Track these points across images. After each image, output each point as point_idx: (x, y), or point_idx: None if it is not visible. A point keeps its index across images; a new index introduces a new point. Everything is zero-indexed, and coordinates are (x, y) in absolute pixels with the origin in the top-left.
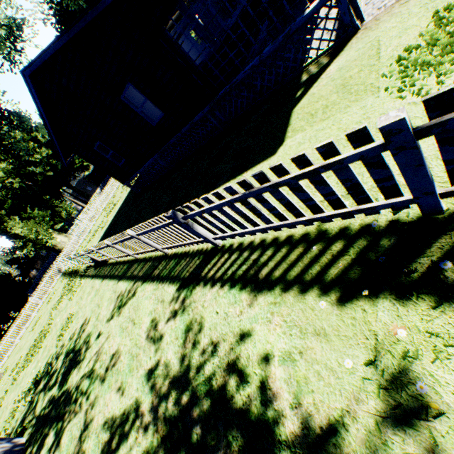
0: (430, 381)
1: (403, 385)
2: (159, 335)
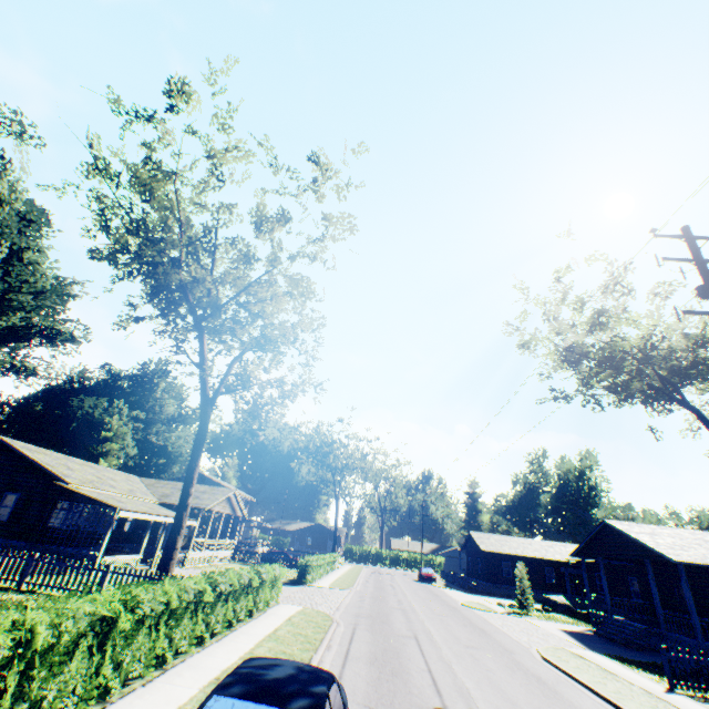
0: None
1: None
2: None
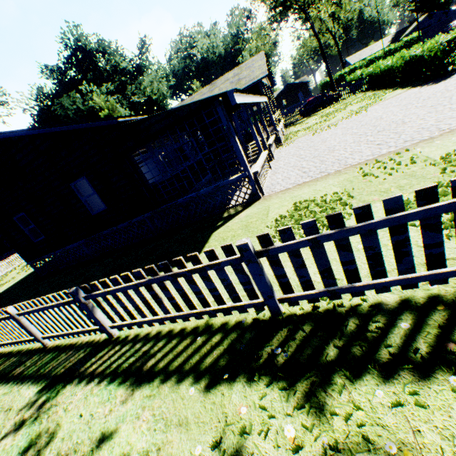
0: (255, 453)
1: None
2: None
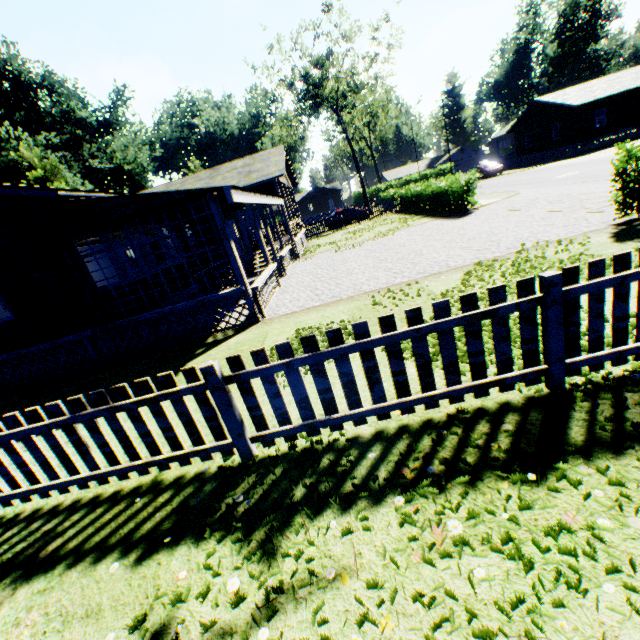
0: (188, 621)
1: (162, 639)
2: None
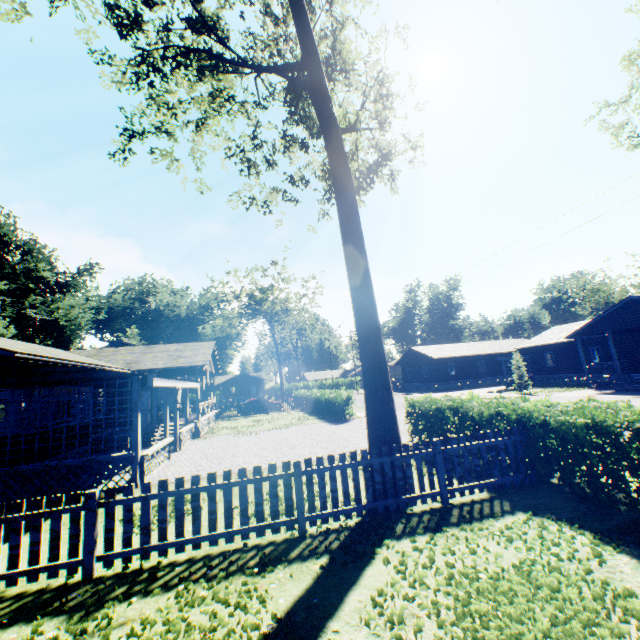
0: None
1: None
2: None
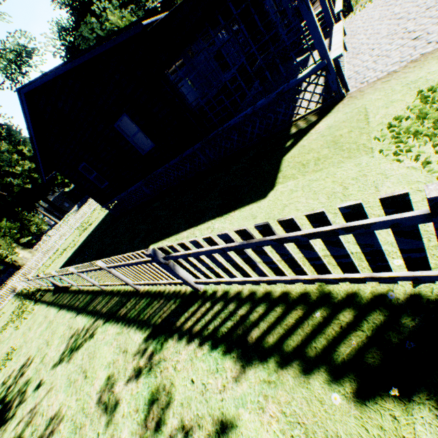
0: None
1: None
2: (114, 401)
